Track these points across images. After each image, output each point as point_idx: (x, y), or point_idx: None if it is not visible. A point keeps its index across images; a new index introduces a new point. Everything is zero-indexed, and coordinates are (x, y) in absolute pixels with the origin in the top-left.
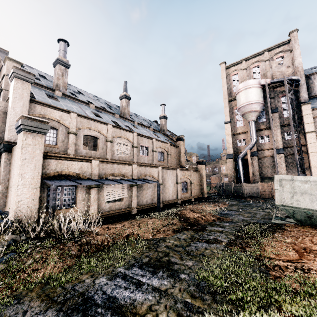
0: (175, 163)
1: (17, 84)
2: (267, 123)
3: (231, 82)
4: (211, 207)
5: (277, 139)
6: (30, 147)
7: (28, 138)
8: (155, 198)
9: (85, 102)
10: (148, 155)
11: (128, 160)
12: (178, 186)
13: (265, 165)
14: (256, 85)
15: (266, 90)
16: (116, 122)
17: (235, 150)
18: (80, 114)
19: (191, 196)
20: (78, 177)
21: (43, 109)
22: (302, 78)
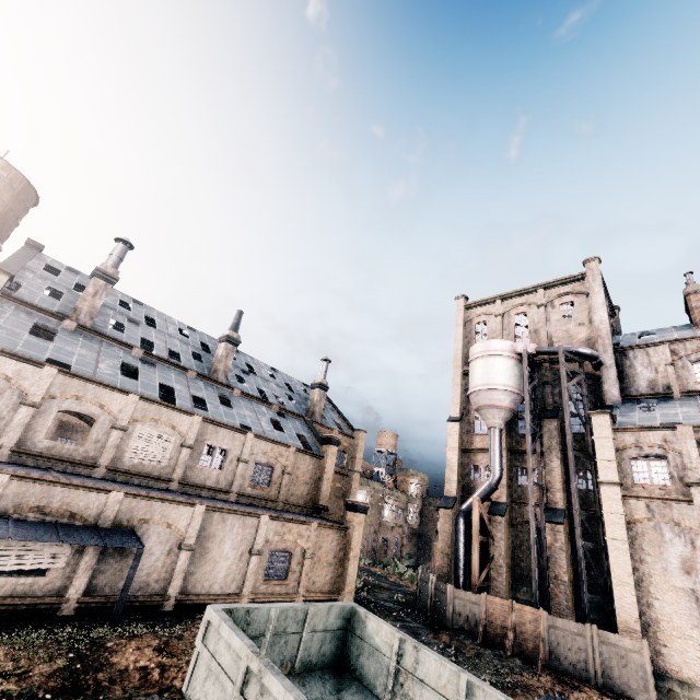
0: (302, 494)
1: None
2: (535, 438)
3: (473, 336)
4: None
5: (552, 484)
6: None
7: None
8: (159, 582)
9: (126, 344)
10: (223, 467)
11: (155, 474)
12: (250, 560)
13: (527, 544)
14: (504, 352)
15: (536, 365)
16: (174, 387)
17: (464, 488)
18: (77, 368)
19: (296, 593)
20: None
21: None
22: (608, 353)
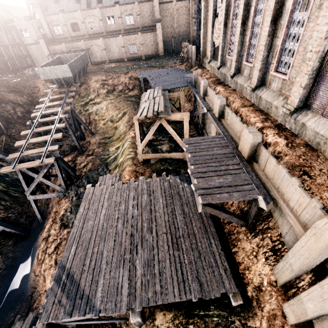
0: (149, 21)
1: (38, 12)
2: None
3: None
4: (114, 65)
5: None
6: (42, 44)
7: (41, 42)
8: (103, 58)
9: None
10: (115, 23)
11: (98, 32)
12: (122, 49)
13: None
14: None
15: None
16: None
17: None
18: (65, 9)
19: (141, 55)
20: (61, 51)
21: (50, 18)
22: None
